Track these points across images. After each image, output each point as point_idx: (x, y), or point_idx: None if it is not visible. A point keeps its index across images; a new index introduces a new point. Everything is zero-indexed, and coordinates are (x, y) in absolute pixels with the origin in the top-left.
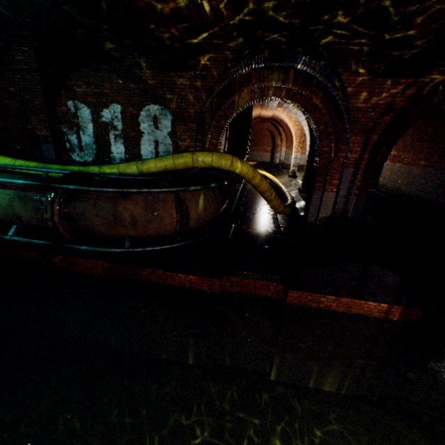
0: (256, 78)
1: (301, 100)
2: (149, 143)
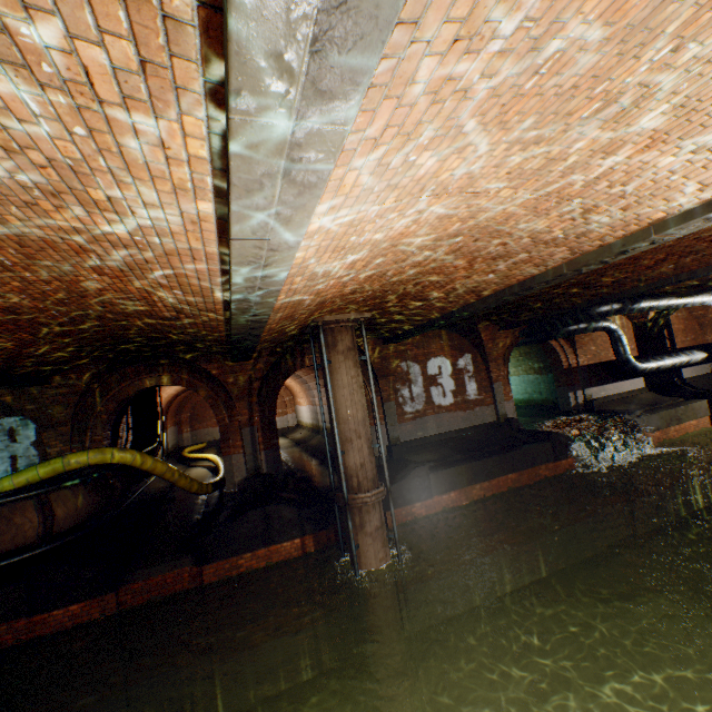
0: (134, 374)
1: (185, 382)
2: (2, 461)
